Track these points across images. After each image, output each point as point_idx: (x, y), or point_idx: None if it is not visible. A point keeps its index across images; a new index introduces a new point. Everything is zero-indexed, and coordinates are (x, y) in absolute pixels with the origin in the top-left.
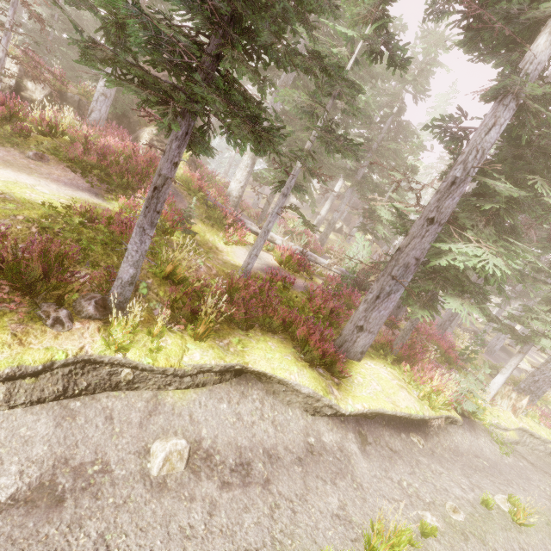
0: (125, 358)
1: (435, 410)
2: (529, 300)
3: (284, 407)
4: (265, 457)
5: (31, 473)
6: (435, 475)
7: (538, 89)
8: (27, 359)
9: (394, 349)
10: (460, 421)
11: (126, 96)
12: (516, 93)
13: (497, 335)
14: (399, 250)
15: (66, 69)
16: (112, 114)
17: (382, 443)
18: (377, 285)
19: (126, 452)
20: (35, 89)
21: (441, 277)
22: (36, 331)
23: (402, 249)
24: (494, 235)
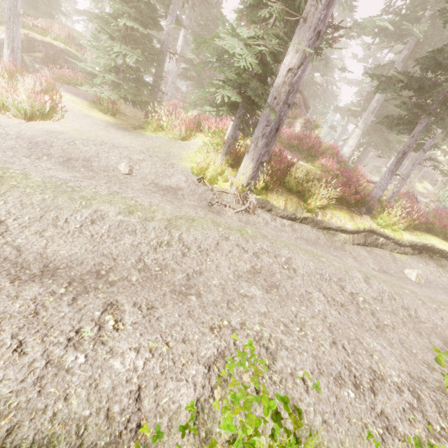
0: (384, 232)
1: None
2: None
3: None
4: None
5: (376, 266)
6: None
7: None
8: (359, 226)
9: None
10: None
11: None
12: None
13: None
14: None
15: None
16: None
17: None
18: None
19: (396, 270)
20: None
21: None
22: (355, 216)
23: None
24: None
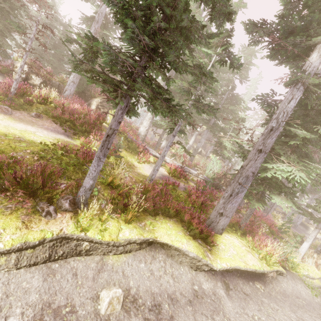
0: (85, 235)
1: (270, 266)
2: (315, 194)
3: (178, 265)
4: (169, 300)
5: (28, 313)
6: (274, 311)
7: (316, 80)
8: (30, 237)
9: (241, 227)
10: (285, 273)
11: (84, 82)
12: (303, 82)
13: (297, 215)
14: (242, 167)
15: (51, 67)
16: (76, 91)
17: (239, 289)
18: (230, 188)
19: (85, 298)
20: (36, 79)
21: (267, 183)
22: (36, 220)
23: (244, 167)
24: (297, 159)
